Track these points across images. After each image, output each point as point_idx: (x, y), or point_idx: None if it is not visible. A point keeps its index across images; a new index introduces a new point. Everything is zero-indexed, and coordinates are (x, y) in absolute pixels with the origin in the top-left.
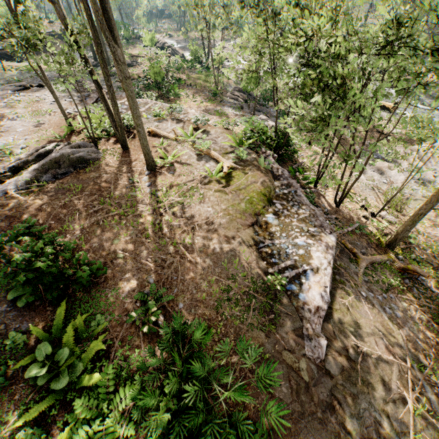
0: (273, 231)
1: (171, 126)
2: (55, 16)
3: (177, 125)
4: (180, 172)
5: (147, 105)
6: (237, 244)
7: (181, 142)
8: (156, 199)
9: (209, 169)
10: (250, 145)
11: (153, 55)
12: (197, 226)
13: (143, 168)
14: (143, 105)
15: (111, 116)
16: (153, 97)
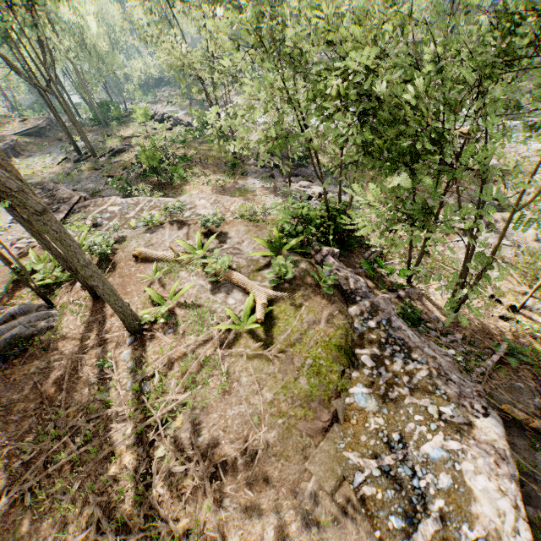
0: (373, 430)
1: (169, 237)
2: (31, 111)
3: (178, 234)
4: (184, 327)
5: (137, 206)
6: (310, 502)
7: (185, 263)
8: (140, 406)
9: (233, 312)
10: (294, 246)
11: (150, 132)
12: (223, 462)
13: (123, 331)
14: (132, 208)
15: (59, 257)
16: (152, 187)
